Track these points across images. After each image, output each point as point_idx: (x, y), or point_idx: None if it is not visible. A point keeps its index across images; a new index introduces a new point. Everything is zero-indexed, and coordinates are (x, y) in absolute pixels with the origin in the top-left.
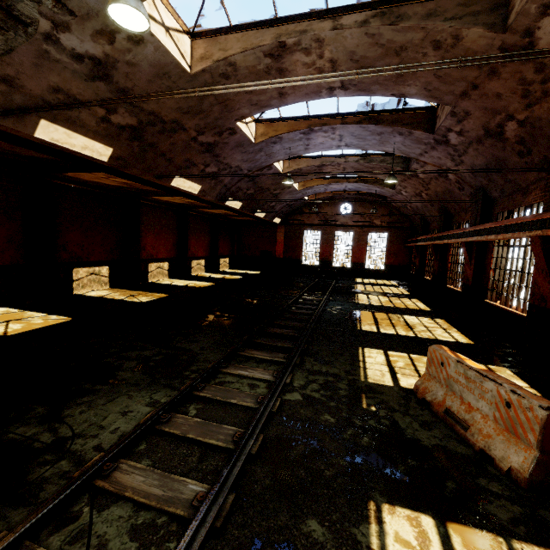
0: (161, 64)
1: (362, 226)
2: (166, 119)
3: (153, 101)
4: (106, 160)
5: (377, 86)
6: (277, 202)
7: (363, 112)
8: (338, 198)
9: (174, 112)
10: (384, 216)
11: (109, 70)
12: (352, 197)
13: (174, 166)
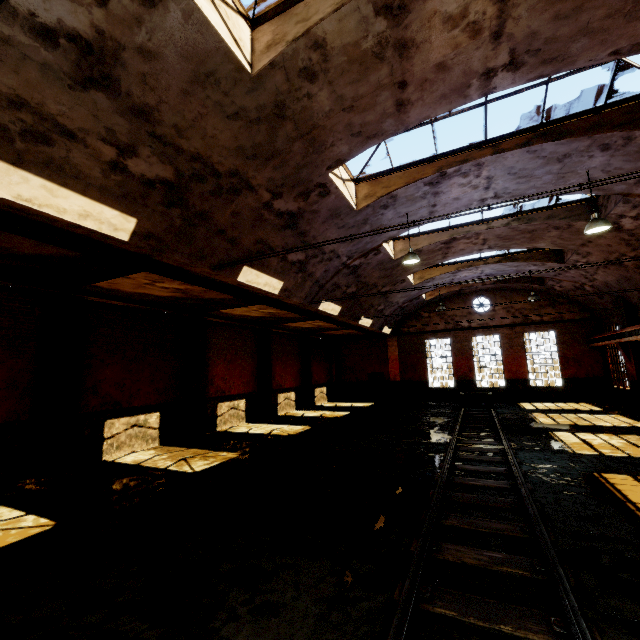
0: (199, 52)
1: (511, 325)
2: (221, 170)
3: (196, 135)
4: (127, 238)
5: (584, 40)
6: (386, 304)
7: (529, 128)
8: (467, 291)
9: (231, 156)
10: (543, 307)
11: (110, 68)
12: (489, 287)
13: (241, 251)
